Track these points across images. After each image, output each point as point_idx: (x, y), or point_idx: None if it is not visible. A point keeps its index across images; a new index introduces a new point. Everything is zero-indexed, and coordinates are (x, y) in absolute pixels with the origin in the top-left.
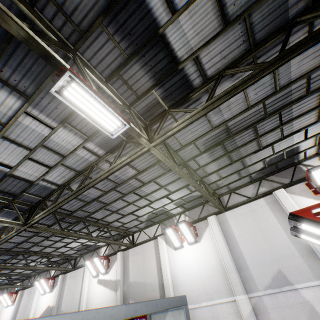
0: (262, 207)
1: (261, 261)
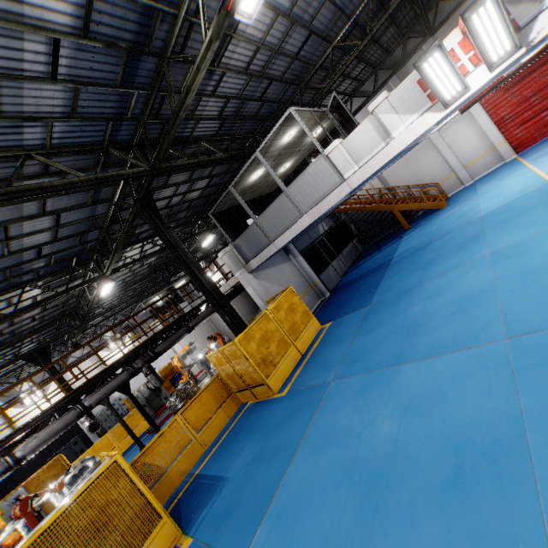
0: (86, 361)
1: None
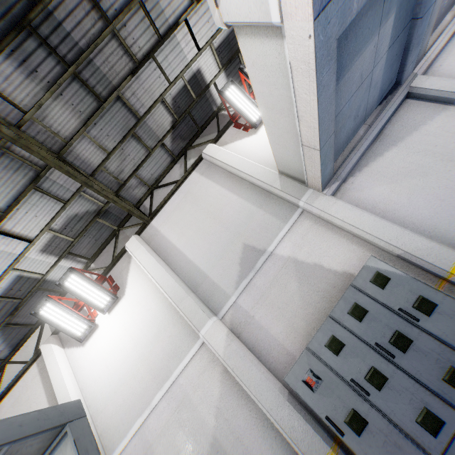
0: (197, 181)
1: (219, 251)
